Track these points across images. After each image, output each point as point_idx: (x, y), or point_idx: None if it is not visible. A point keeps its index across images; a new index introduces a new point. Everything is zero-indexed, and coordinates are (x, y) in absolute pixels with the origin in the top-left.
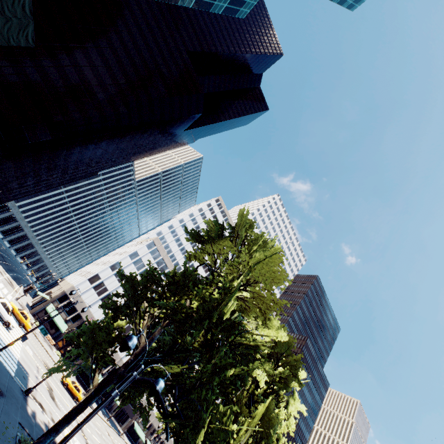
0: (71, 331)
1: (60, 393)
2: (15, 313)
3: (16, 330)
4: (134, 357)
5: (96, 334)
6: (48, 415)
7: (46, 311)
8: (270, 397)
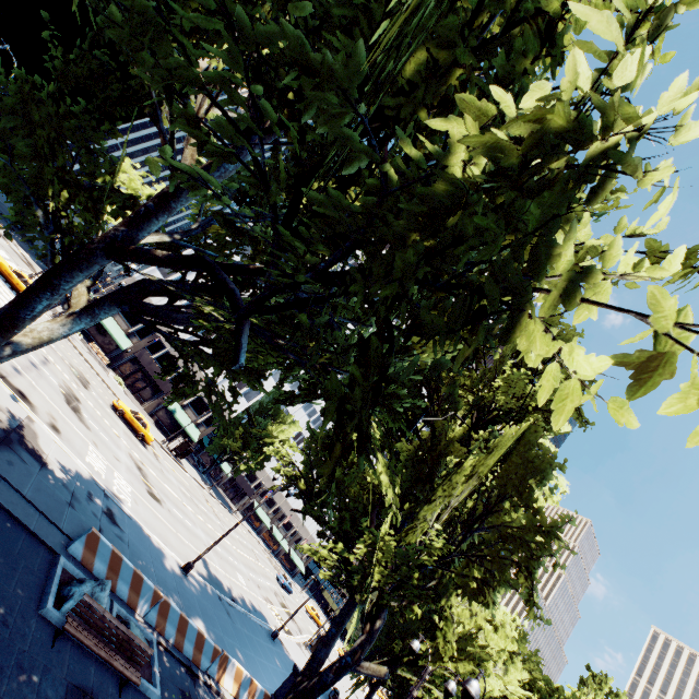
0: (139, 352)
1: (103, 415)
2: (4, 273)
3: (4, 295)
4: (157, 200)
5: (34, 125)
6: (42, 417)
7: None
8: (531, 418)
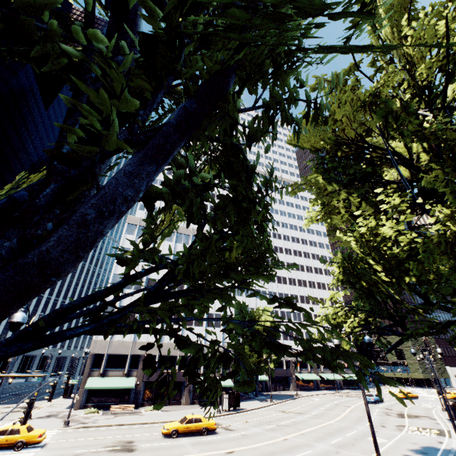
0: (144, 377)
1: (165, 455)
2: None
3: None
4: None
5: None
6: None
7: (94, 390)
8: None
